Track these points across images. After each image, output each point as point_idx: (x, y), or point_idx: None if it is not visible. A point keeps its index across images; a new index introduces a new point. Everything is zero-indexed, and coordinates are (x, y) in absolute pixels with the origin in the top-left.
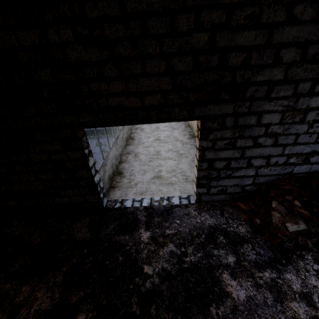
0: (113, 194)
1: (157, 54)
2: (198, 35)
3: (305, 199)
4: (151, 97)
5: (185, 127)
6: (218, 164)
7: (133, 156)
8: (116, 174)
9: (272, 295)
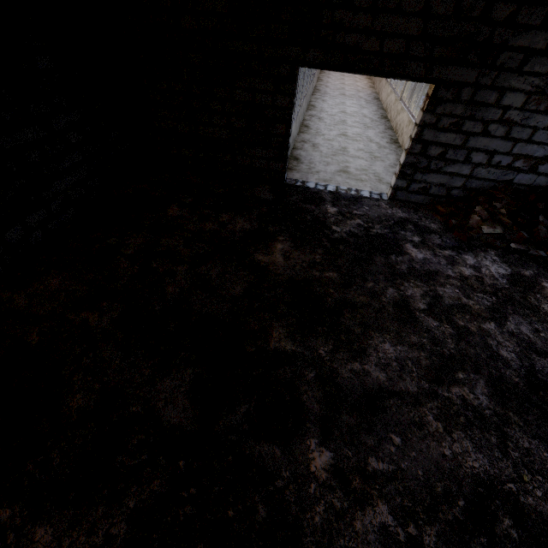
0: (292, 174)
1: None
2: None
3: (514, 209)
4: (393, 43)
5: (385, 128)
6: (432, 150)
7: (311, 146)
8: (292, 158)
9: (447, 261)
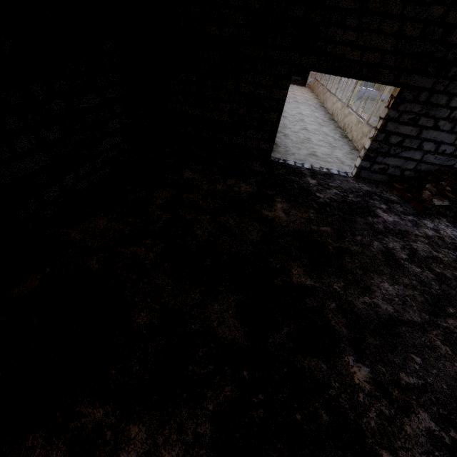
0: (274, 154)
1: (397, 15)
2: (436, 7)
3: (456, 187)
4: (371, 55)
5: (335, 127)
6: (393, 138)
7: (283, 135)
8: None
9: (412, 224)
